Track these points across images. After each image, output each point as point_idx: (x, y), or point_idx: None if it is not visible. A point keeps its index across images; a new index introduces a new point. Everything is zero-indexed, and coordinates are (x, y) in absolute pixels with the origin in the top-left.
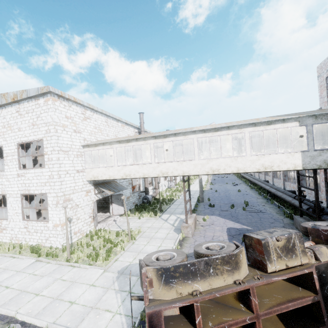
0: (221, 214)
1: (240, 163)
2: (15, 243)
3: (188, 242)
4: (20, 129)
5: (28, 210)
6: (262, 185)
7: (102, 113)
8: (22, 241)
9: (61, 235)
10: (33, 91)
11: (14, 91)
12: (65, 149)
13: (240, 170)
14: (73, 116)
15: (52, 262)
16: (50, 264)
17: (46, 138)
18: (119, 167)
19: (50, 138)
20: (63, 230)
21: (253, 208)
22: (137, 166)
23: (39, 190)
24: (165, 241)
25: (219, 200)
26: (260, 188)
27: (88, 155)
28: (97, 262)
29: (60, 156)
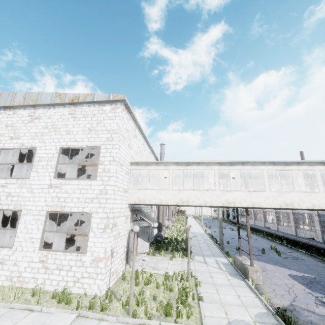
0: (260, 259)
1: (314, 199)
2: (14, 286)
3: (267, 291)
4: (69, 133)
5: (13, 240)
6: (272, 231)
7: (144, 134)
8: (29, 284)
9: (103, 275)
10: (101, 96)
11: (75, 93)
12: (121, 162)
13: (315, 207)
14: (129, 130)
15: (108, 318)
16: (106, 322)
17: (106, 146)
18: (175, 191)
19: (112, 146)
20: (106, 268)
21: (286, 254)
22: (198, 192)
23: (79, 207)
24: (237, 288)
25: (238, 244)
26: (267, 235)
27: (132, 174)
28: (180, 319)
29: (117, 168)
